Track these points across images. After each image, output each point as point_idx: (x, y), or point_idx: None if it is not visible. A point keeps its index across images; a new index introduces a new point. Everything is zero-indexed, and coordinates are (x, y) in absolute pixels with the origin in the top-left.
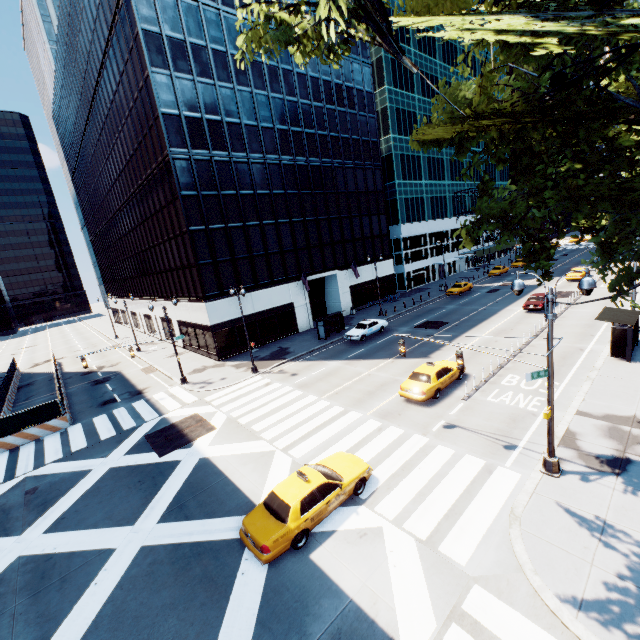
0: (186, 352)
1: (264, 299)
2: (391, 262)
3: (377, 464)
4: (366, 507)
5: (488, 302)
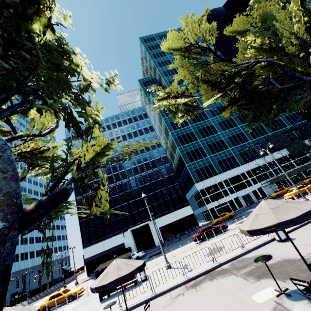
0: None
1: (109, 243)
2: (189, 207)
3: None
4: None
5: None
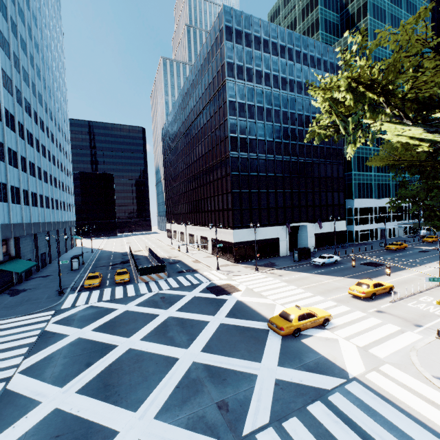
0: (214, 256)
1: (263, 233)
2: (344, 222)
3: (334, 318)
4: (329, 331)
5: (418, 257)
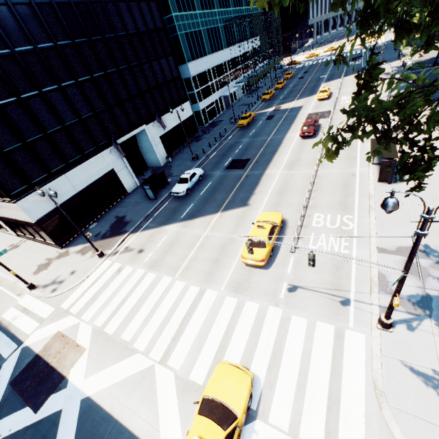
0: (23, 242)
1: (82, 176)
2: (188, 104)
3: (251, 356)
4: (261, 421)
5: (271, 131)
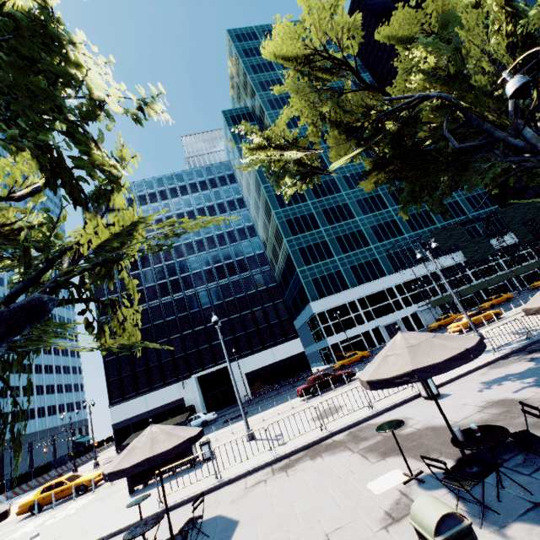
0: None
1: (157, 398)
2: (298, 341)
3: None
4: None
5: None
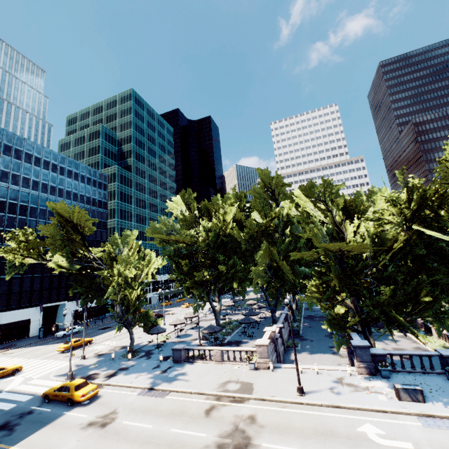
0: None
1: (10, 316)
2: None
3: (28, 368)
4: (15, 376)
5: None
